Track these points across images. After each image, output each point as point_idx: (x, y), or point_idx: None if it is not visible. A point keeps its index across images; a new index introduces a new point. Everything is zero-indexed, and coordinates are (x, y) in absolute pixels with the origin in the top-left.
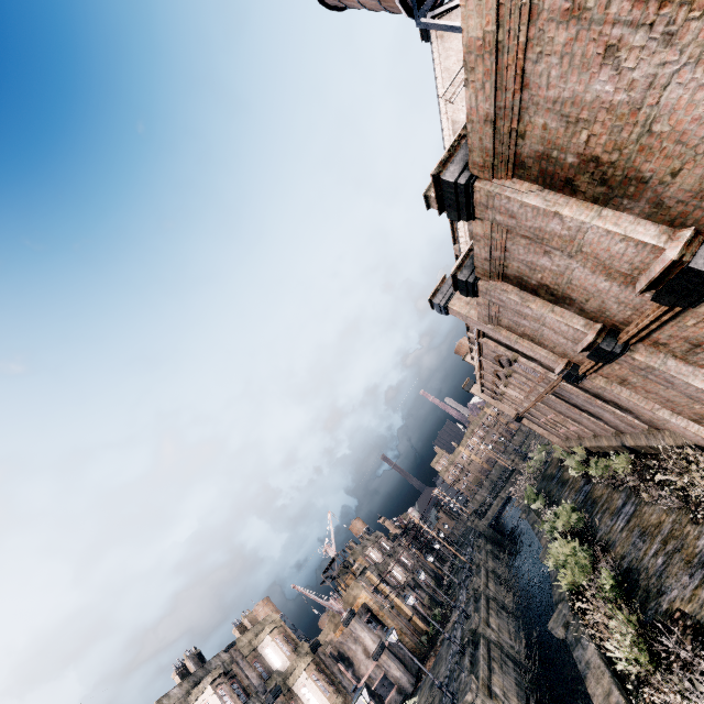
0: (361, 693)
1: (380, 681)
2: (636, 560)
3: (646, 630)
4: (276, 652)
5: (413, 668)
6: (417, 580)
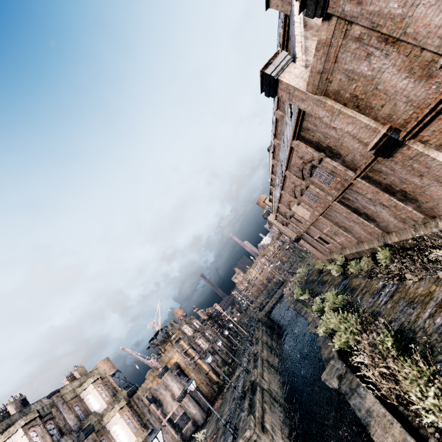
0: (156, 436)
1: (180, 416)
2: (408, 323)
3: (438, 382)
4: (96, 398)
5: (205, 407)
6: (215, 348)
